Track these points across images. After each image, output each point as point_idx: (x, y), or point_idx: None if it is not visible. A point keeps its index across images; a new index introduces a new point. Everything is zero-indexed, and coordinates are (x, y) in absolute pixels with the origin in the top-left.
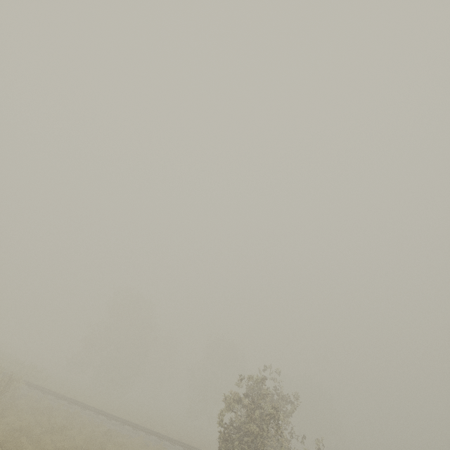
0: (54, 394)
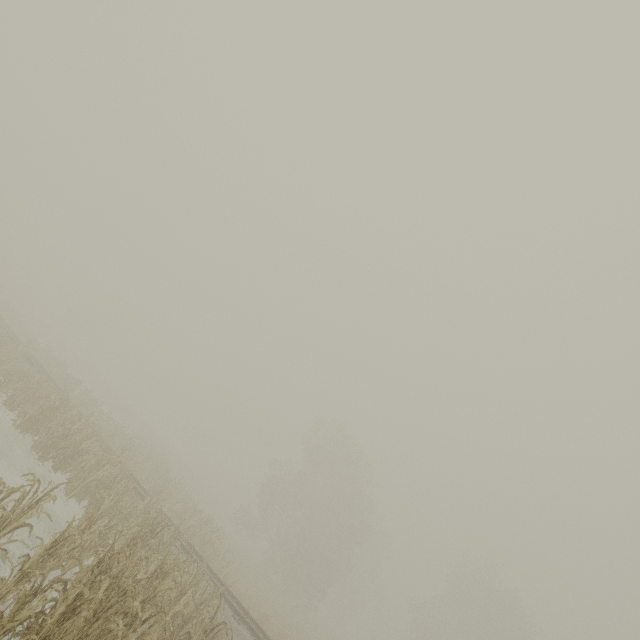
0: (252, 629)
